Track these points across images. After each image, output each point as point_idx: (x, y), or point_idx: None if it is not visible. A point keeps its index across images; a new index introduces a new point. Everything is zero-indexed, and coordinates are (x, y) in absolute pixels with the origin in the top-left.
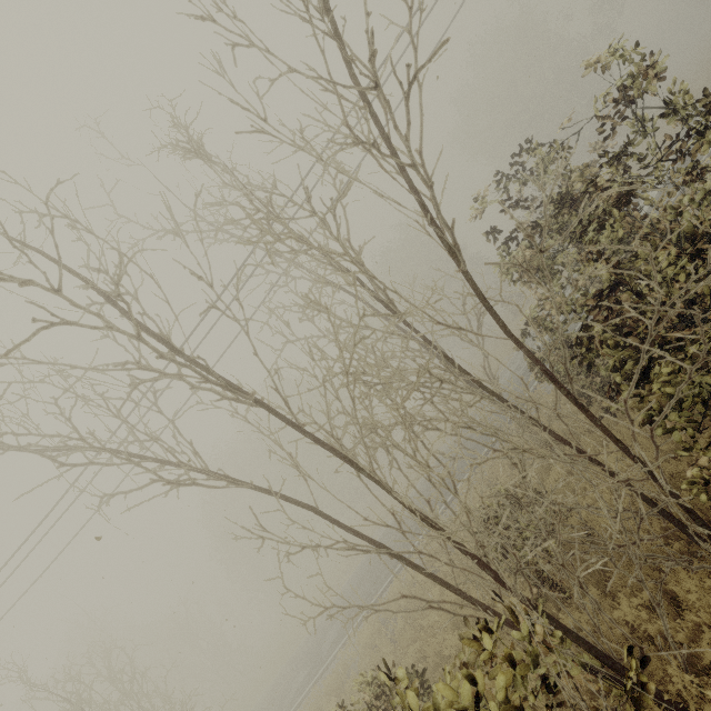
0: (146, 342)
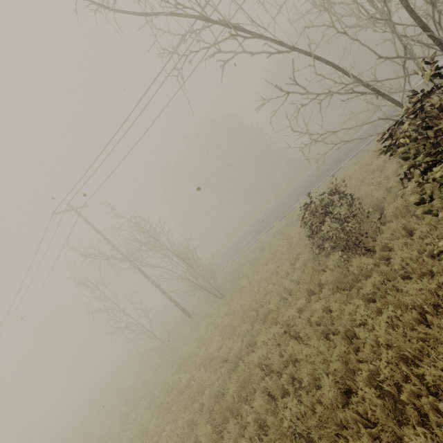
0: None
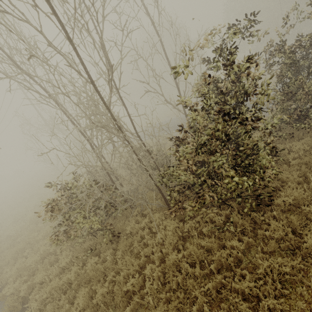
0: None
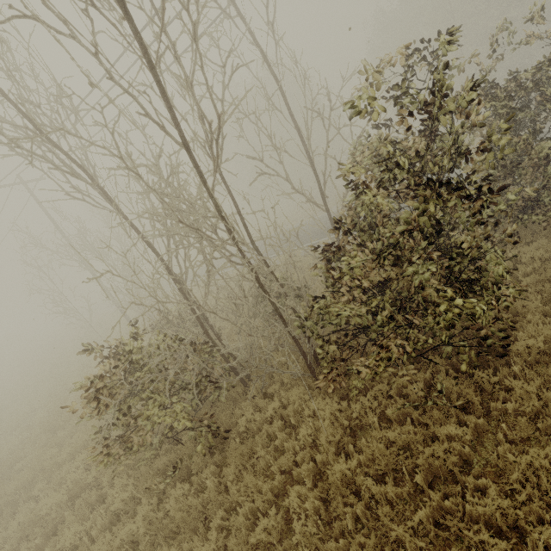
0: (3, 135)
